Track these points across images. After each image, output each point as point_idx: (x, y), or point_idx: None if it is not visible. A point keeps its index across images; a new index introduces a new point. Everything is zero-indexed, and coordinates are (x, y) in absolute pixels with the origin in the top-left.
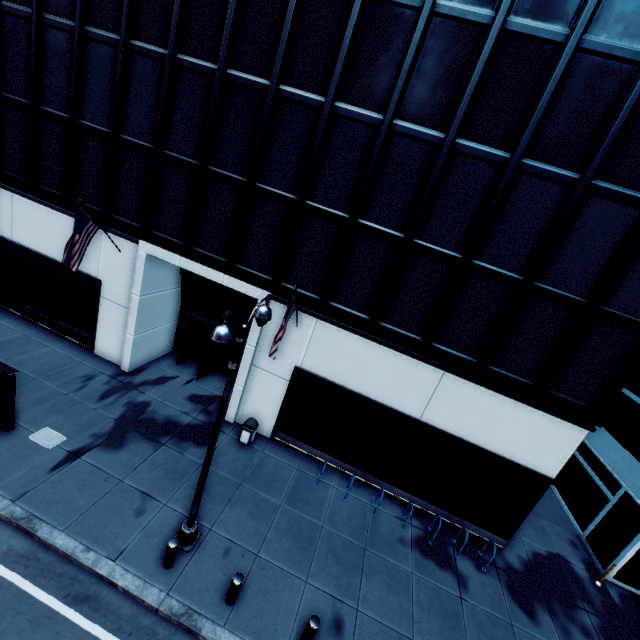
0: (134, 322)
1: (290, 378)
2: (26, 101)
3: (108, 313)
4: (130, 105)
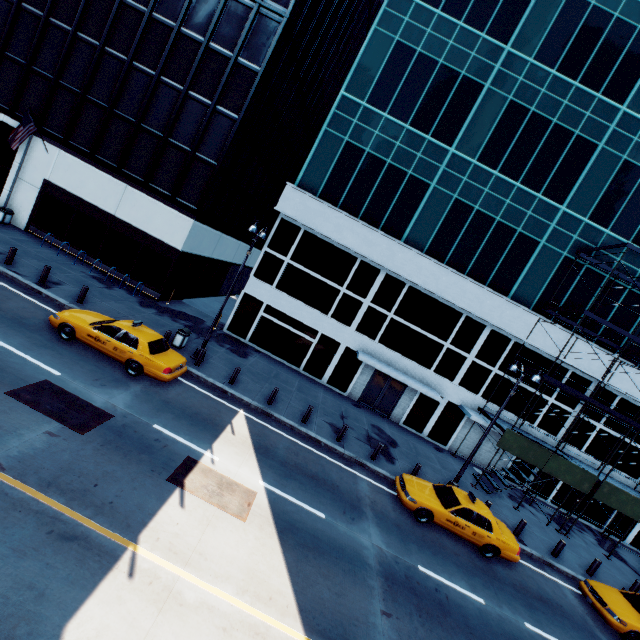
0: None
1: (41, 187)
2: None
3: None
4: None
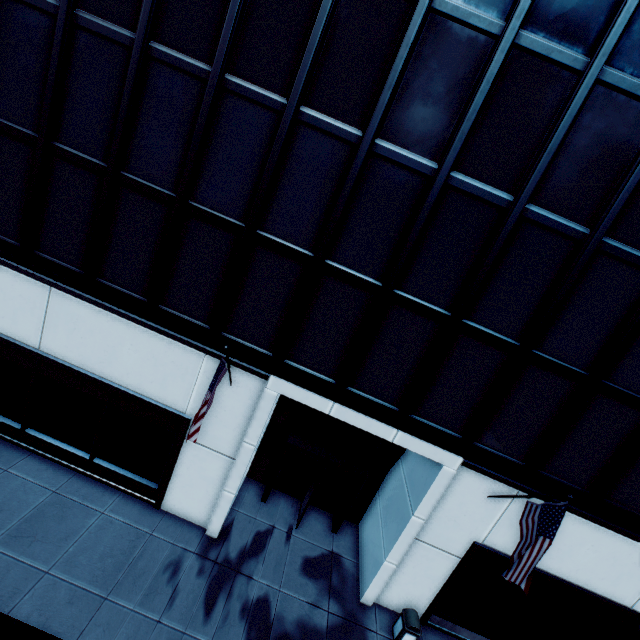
0: (239, 477)
1: (466, 556)
2: (97, 160)
3: (194, 460)
4: (282, 193)
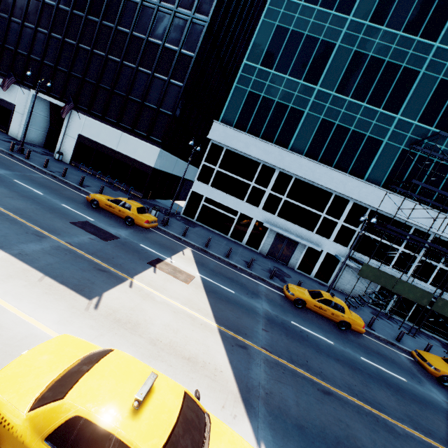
0: (25, 120)
1: (77, 138)
2: (0, 43)
3: (16, 118)
4: (35, 47)
